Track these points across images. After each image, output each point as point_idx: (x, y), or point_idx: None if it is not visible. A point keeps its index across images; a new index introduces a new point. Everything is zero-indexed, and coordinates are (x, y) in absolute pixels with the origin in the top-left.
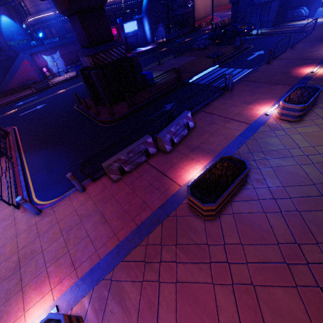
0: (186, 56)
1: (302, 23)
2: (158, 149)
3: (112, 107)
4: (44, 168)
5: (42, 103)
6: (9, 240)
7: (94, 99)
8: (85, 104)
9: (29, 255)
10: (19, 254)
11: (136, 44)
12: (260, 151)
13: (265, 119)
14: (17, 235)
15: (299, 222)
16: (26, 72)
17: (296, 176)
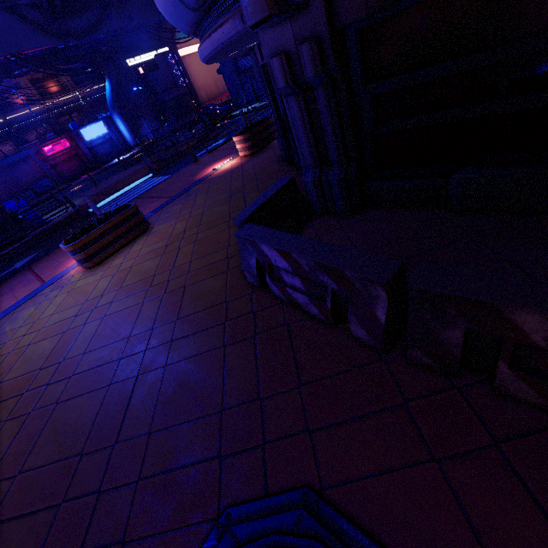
0: (139, 165)
1: None
2: None
3: None
4: None
5: None
6: None
7: None
8: None
9: None
10: None
11: (114, 153)
12: None
13: (68, 271)
14: None
15: None
16: None
17: None
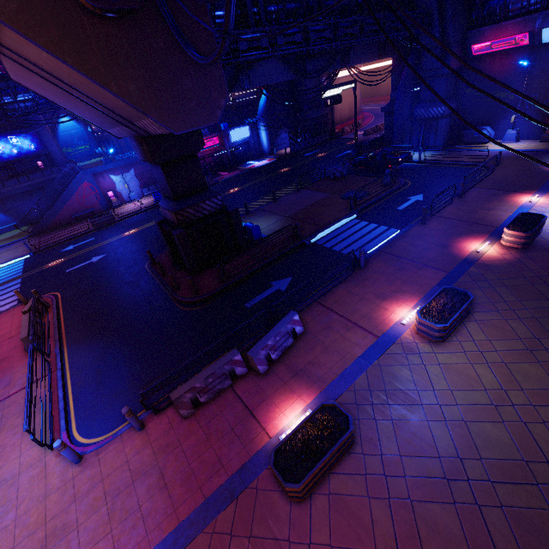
0: (314, 191)
1: (484, 150)
2: (250, 367)
3: (197, 277)
4: (92, 378)
5: (101, 252)
6: (36, 504)
7: (174, 261)
8: (161, 269)
9: (60, 531)
10: (48, 528)
11: (247, 155)
12: (383, 389)
13: (399, 332)
14: (47, 496)
15: (407, 519)
16: (84, 198)
17: (420, 440)
